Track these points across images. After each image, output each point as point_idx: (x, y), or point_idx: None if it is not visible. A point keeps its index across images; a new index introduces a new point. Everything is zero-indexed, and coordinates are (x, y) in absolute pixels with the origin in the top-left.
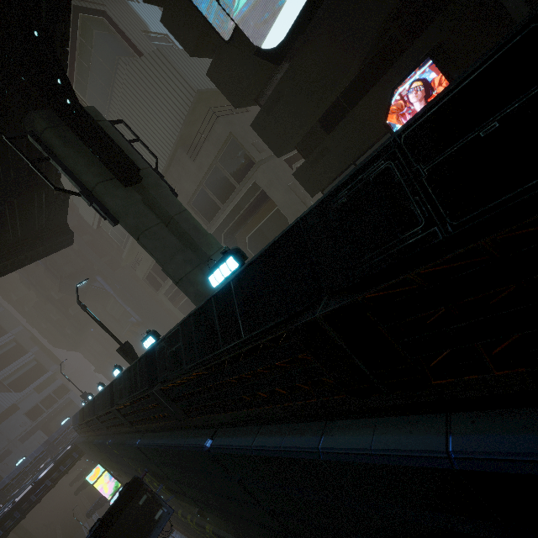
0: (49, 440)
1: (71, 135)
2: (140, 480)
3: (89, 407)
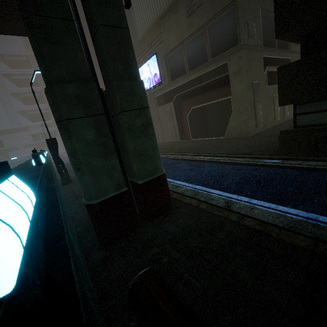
0: (31, 156)
1: None
2: None
3: None
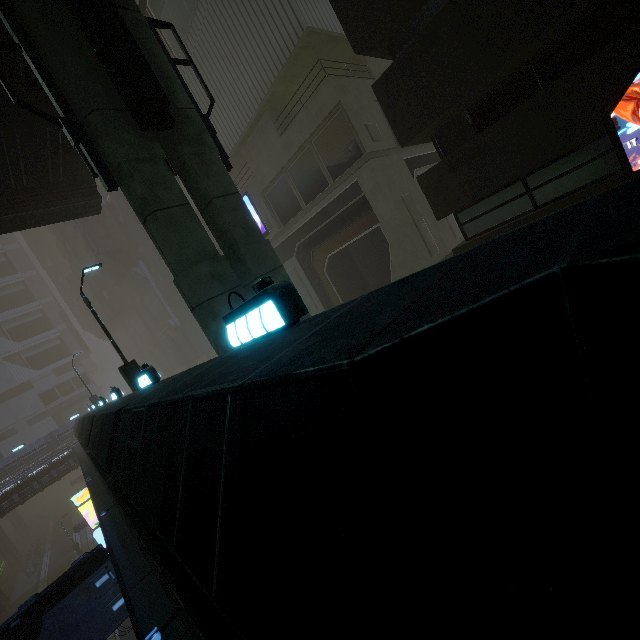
0: (52, 434)
1: (66, 17)
2: (105, 553)
3: (81, 424)
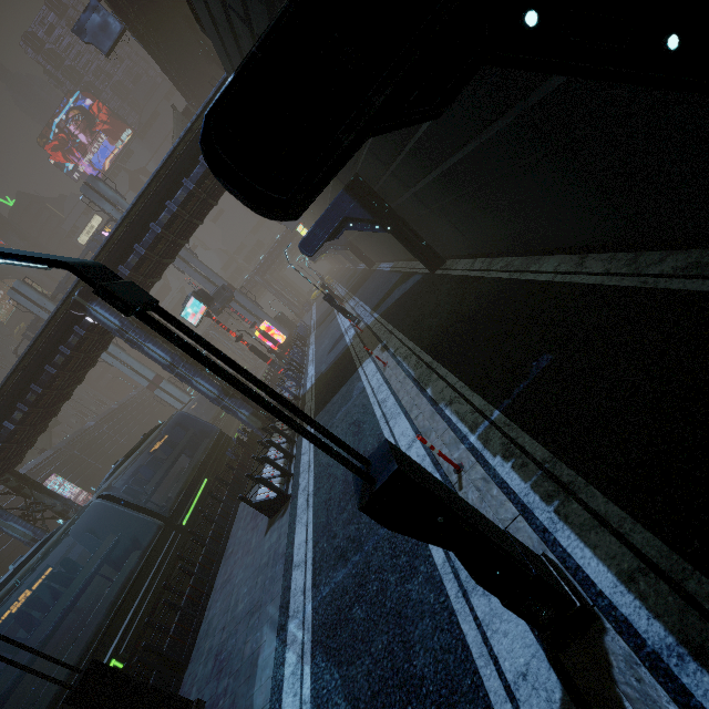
0: None
1: (222, 73)
2: None
3: None
